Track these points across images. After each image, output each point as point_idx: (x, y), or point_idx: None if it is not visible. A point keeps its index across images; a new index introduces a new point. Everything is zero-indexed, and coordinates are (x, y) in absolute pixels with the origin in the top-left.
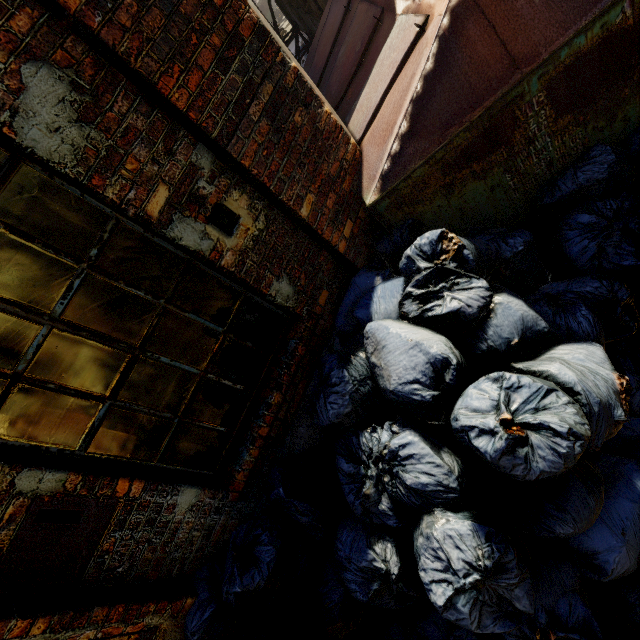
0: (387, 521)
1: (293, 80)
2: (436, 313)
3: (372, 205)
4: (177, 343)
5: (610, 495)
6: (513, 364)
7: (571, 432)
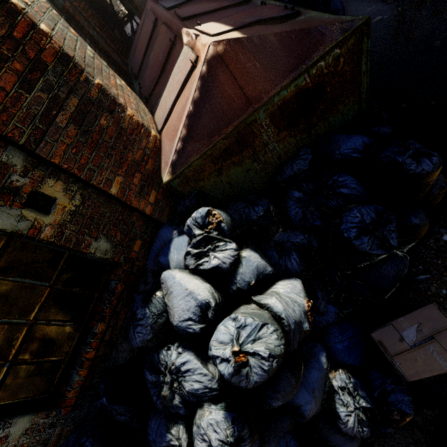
0: (179, 411)
1: (97, 93)
2: (204, 268)
3: (167, 183)
4: (2, 305)
5: (308, 368)
6: (252, 297)
7: (271, 355)
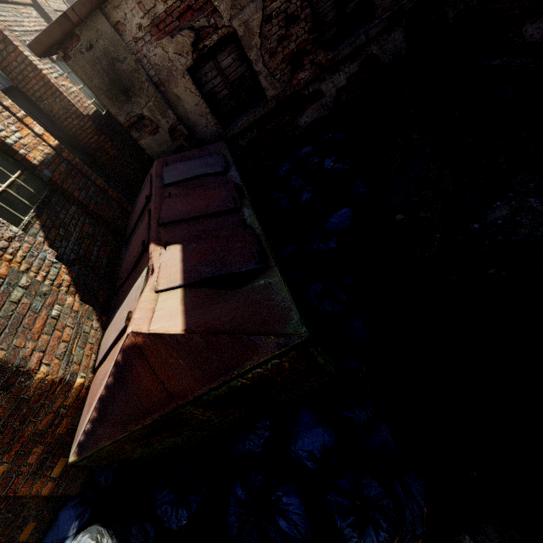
0: None
1: None
2: None
3: (71, 464)
4: None
5: None
6: None
7: None
